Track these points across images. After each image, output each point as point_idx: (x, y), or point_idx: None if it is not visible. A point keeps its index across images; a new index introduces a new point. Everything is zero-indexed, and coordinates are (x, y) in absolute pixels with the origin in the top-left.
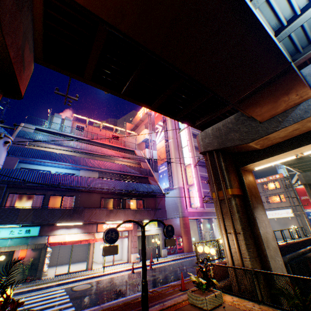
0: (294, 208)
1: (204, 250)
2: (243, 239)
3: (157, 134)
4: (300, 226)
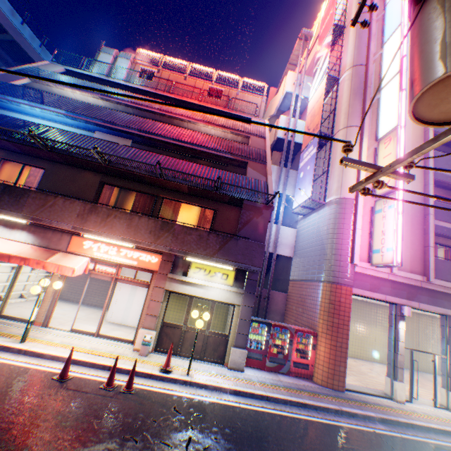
0: None
1: None
2: None
3: (314, 76)
4: None
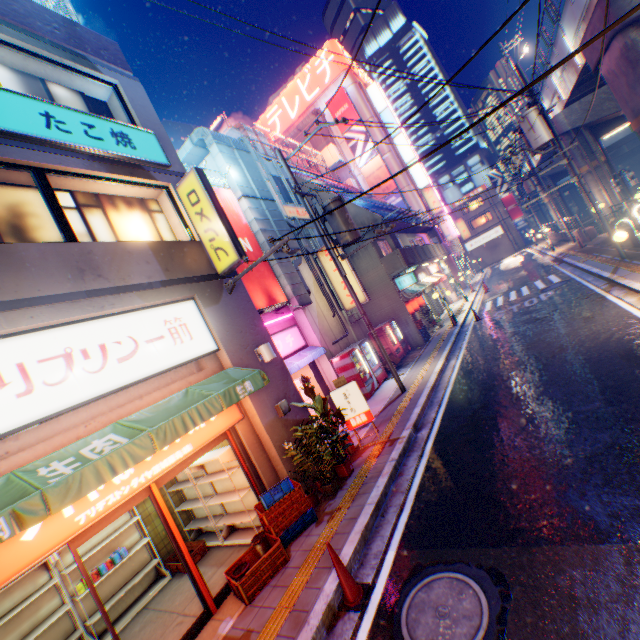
0: (502, 224)
1: (601, 206)
2: (618, 191)
3: (356, 151)
4: (510, 242)
